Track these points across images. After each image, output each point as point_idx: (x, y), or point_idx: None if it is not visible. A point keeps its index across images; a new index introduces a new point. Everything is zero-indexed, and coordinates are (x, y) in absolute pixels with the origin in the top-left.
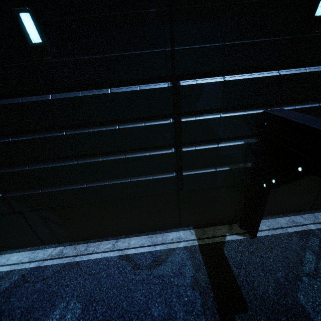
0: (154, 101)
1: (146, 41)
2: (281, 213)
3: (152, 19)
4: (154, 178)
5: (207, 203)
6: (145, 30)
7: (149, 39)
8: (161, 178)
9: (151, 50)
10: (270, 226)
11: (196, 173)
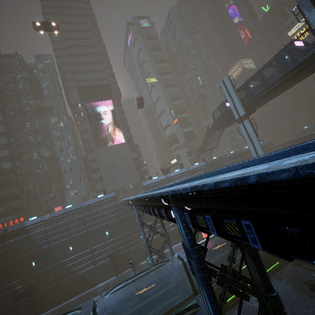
0: (3, 290)
1: (2, 279)
2: (51, 308)
3: (3, 276)
4: (4, 309)
5: (23, 313)
6: (2, 278)
7: (3, 279)
8: (6, 308)
9: (3, 280)
10: (44, 314)
11: (16, 303)
